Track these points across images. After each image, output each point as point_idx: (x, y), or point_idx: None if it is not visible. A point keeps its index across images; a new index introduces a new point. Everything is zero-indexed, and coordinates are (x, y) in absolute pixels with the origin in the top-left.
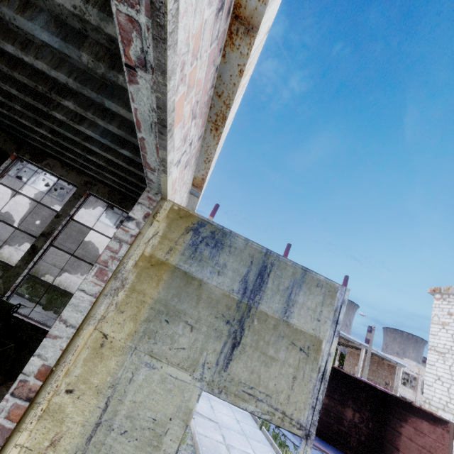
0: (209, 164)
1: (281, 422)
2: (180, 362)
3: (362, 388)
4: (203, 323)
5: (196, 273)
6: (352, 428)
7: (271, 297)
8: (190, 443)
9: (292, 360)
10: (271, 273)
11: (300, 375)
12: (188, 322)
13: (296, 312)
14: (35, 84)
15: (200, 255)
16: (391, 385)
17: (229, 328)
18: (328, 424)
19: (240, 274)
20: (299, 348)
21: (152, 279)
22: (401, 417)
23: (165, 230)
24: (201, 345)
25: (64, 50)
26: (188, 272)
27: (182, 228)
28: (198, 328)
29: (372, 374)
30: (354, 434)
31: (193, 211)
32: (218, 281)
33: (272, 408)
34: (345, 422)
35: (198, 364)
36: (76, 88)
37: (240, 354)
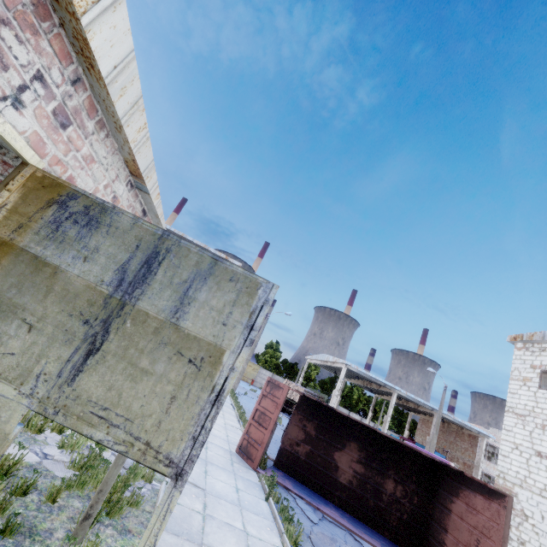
0: (123, 132)
1: (142, 456)
2: (4, 371)
3: (408, 454)
4: (50, 322)
5: (52, 258)
6: (392, 504)
7: (158, 292)
8: (149, 509)
9: (174, 375)
10: (164, 261)
11: (183, 395)
12: (26, 320)
13: (192, 313)
14: None
15: (62, 235)
16: (472, 460)
17: (87, 330)
18: (362, 499)
19: (117, 262)
20: (188, 360)
21: None
22: (453, 490)
23: (17, 202)
24: (40, 351)
25: None
26: (40, 256)
27: (43, 201)
28: (41, 328)
29: (449, 447)
30: (394, 511)
31: (63, 180)
32: (83, 270)
33: (131, 437)
34: (384, 496)
35: (31, 376)
36: None
37: (97, 364)
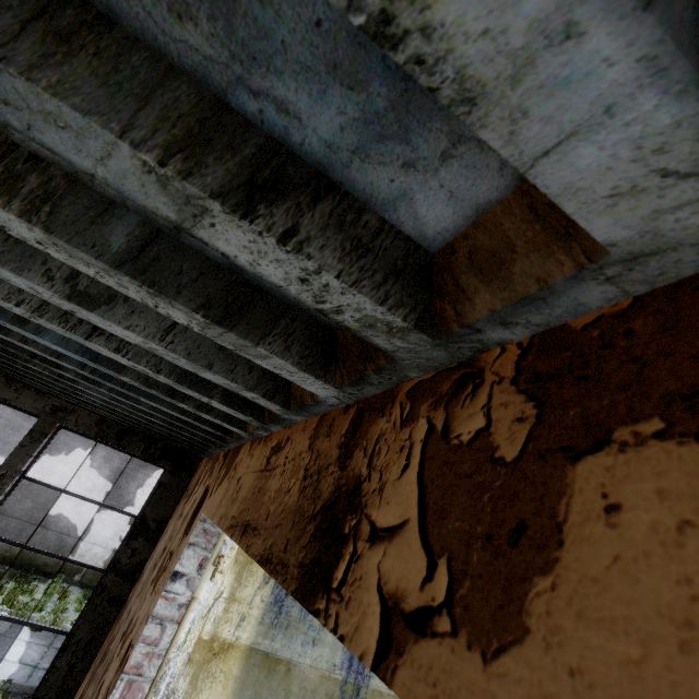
0: None
1: None
2: None
3: None
4: None
5: (282, 650)
6: None
7: None
8: None
9: None
10: None
11: None
12: None
13: None
14: (5, 346)
15: (286, 617)
16: None
17: None
18: None
19: None
20: None
21: (216, 681)
22: None
23: (234, 585)
24: None
25: (90, 364)
26: (270, 651)
27: (259, 577)
28: None
29: None
30: None
31: None
32: (314, 656)
33: None
34: None
35: None
36: (90, 376)
37: None
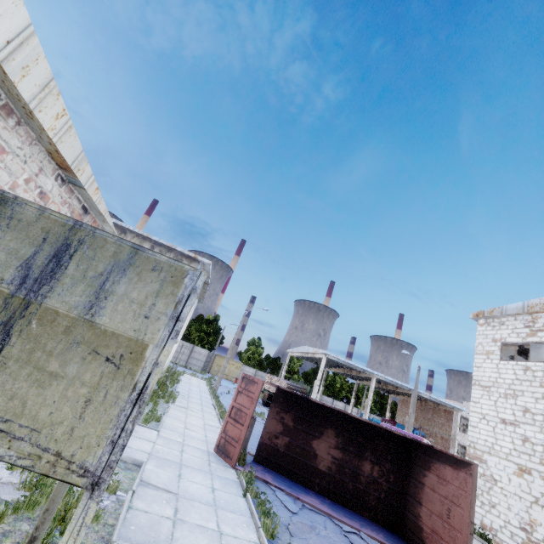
0: (36, 119)
1: (52, 468)
2: None
3: (382, 435)
4: None
5: None
6: (370, 485)
7: (69, 288)
8: (112, 522)
9: (89, 376)
10: (76, 254)
11: (99, 397)
12: None
13: (109, 307)
14: None
15: None
16: (449, 434)
17: None
18: (342, 483)
19: (20, 257)
20: (105, 358)
21: None
22: (425, 465)
23: None
24: None
25: None
26: None
27: None
28: None
29: (428, 424)
30: (372, 491)
31: None
32: None
33: (38, 449)
34: (363, 478)
35: None
36: None
37: None
